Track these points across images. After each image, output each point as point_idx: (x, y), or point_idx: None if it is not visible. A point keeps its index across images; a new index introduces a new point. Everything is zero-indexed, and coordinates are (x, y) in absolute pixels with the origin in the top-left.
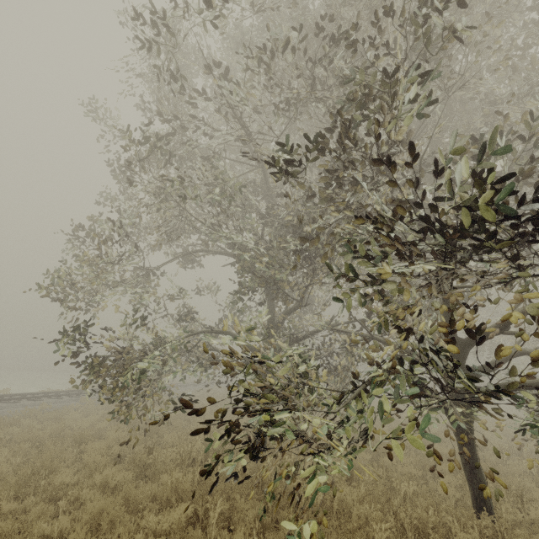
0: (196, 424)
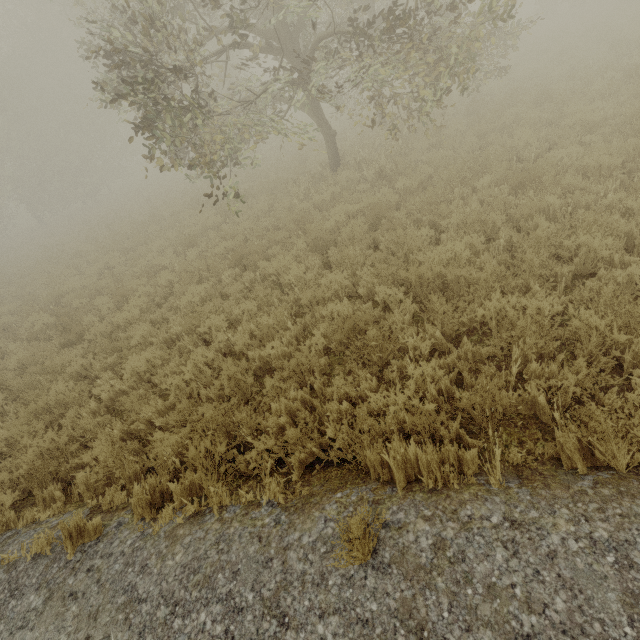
0: (240, 230)
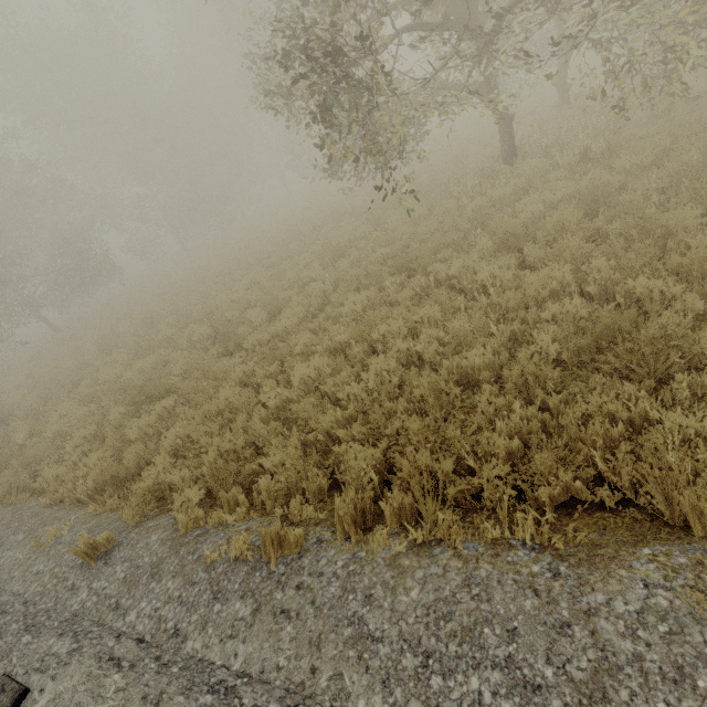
0: (398, 236)
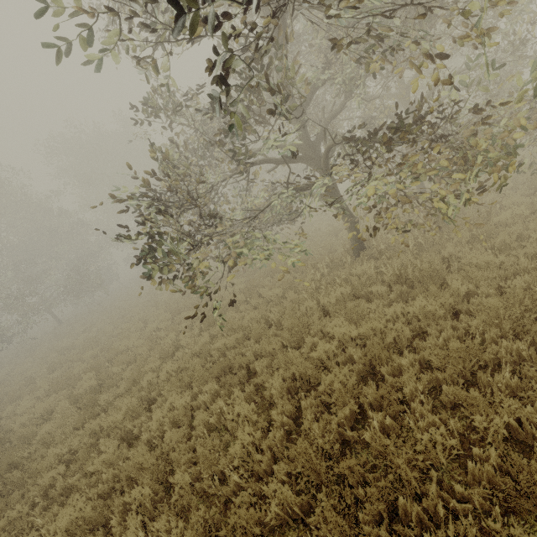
0: (247, 321)
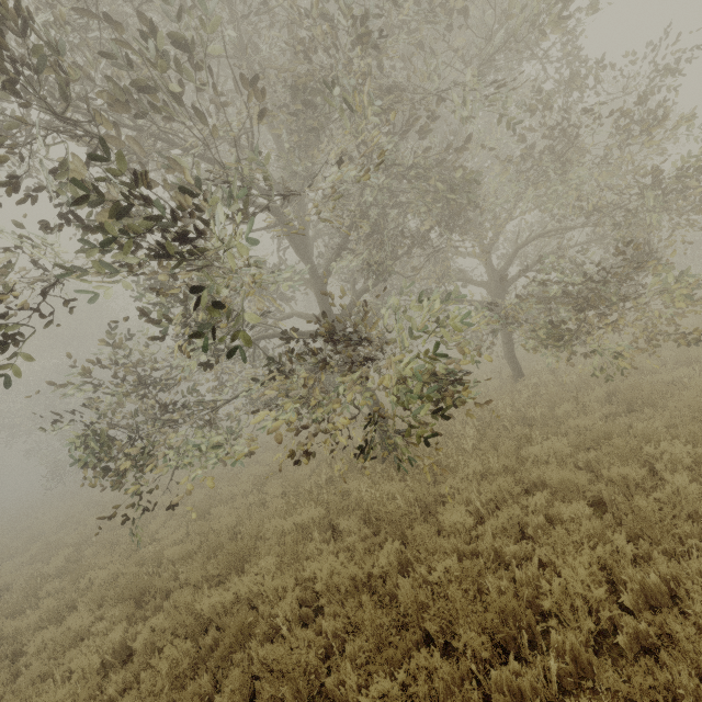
0: (218, 526)
